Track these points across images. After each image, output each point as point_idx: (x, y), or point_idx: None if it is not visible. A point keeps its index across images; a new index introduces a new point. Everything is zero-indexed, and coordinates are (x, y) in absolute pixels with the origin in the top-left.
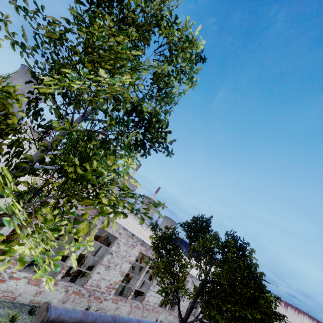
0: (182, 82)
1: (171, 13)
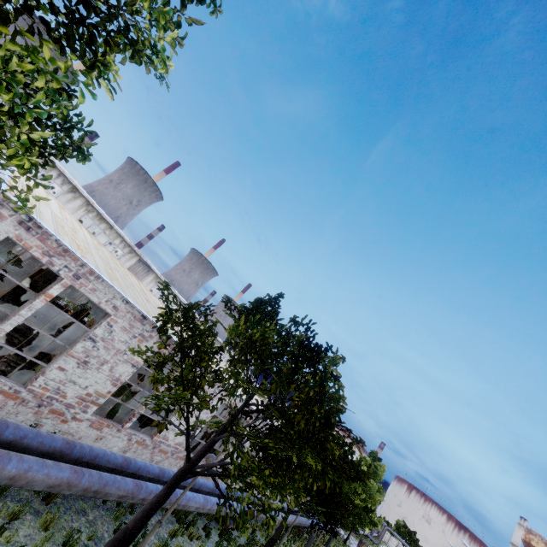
0: None
1: None
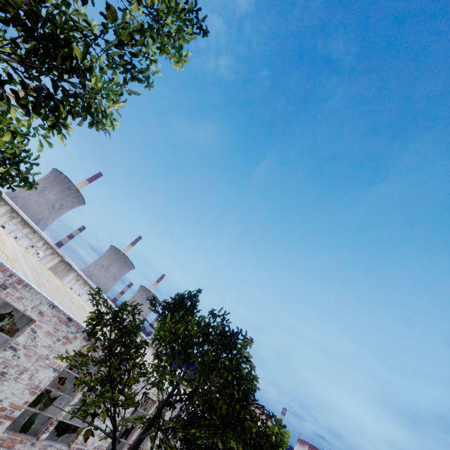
0: (165, 49)
1: None
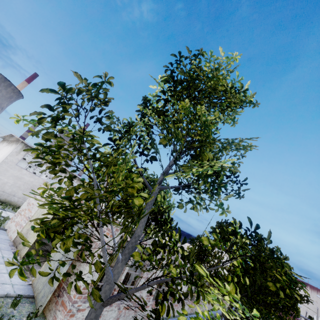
0: (226, 122)
1: (242, 87)
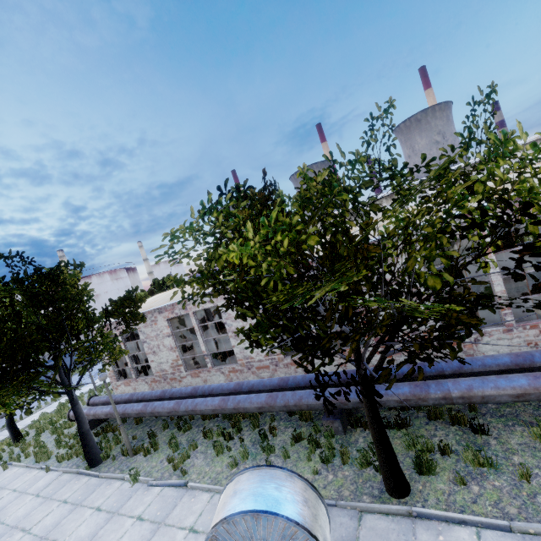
0: None
1: None
